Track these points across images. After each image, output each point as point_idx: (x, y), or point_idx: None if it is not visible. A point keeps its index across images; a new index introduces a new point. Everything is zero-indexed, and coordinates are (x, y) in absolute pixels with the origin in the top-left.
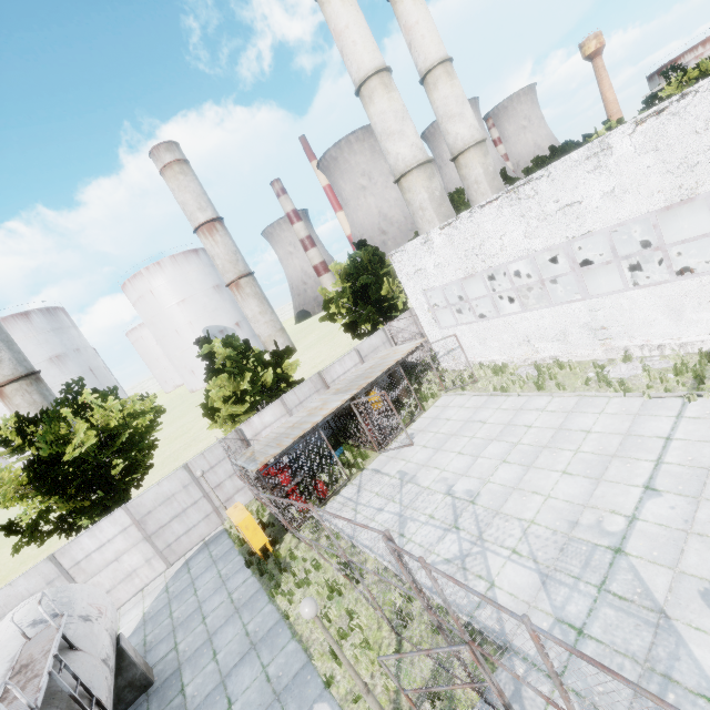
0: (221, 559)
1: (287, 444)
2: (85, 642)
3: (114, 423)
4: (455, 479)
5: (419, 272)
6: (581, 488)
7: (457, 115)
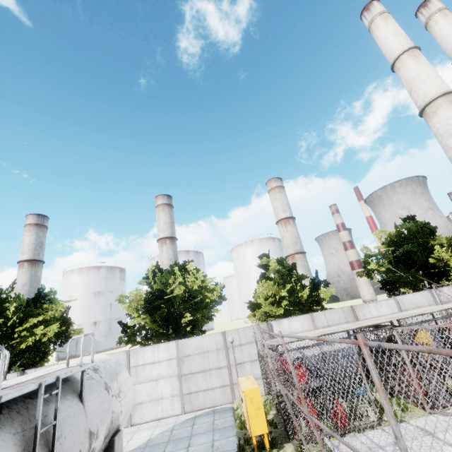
0: (219, 430)
1: (313, 335)
2: (91, 403)
3: (196, 286)
4: None
5: None
6: None
7: None
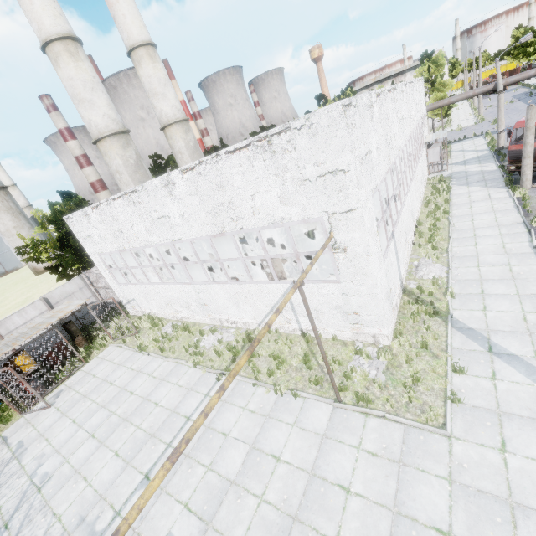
0: None
1: None
2: None
3: None
4: (48, 457)
5: (90, 238)
6: (113, 474)
7: (160, 94)
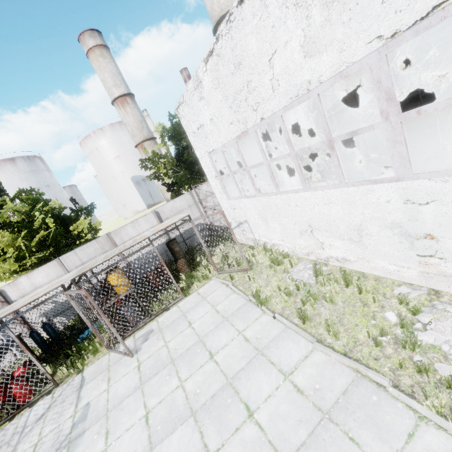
0: None
1: None
2: None
3: None
4: None
5: (200, 129)
6: None
7: None
